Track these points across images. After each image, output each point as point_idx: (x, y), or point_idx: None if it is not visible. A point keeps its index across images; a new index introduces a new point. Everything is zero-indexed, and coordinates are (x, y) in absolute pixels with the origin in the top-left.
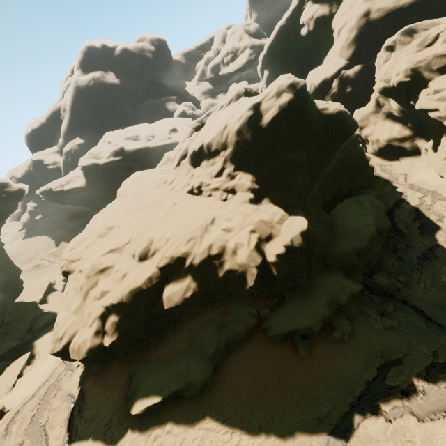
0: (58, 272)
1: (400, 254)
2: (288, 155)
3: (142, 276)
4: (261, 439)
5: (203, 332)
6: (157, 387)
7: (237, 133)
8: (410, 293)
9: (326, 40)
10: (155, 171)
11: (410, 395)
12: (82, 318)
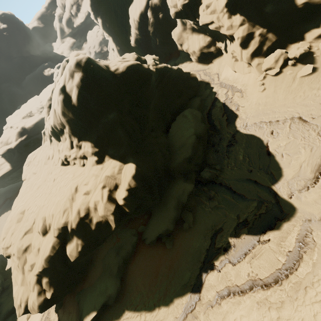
0: None
1: (216, 147)
2: (105, 118)
3: (47, 247)
4: (156, 311)
5: (108, 258)
6: (92, 305)
7: (63, 115)
8: (223, 176)
9: None
10: (41, 149)
11: (228, 250)
12: (28, 287)
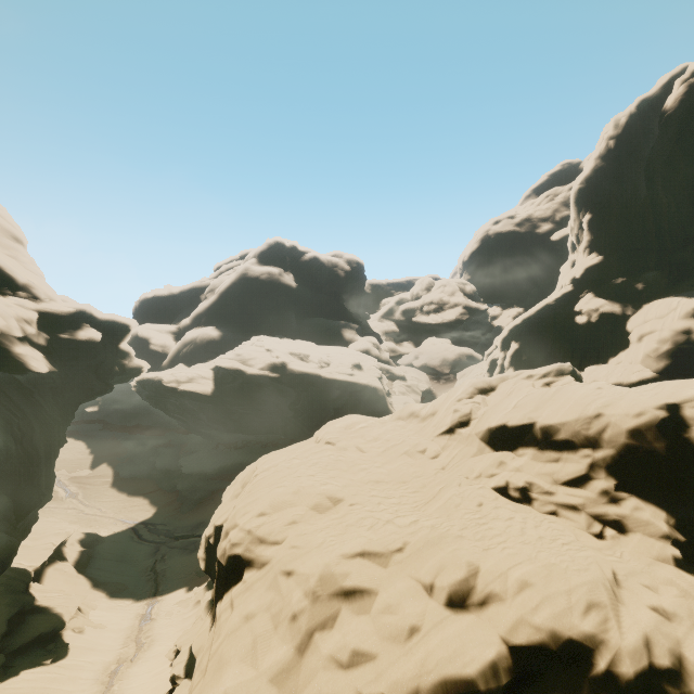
0: (72, 519)
1: None
2: None
3: (473, 651)
4: None
5: None
6: None
7: (632, 433)
8: None
9: (613, 339)
10: (388, 424)
11: None
12: None
